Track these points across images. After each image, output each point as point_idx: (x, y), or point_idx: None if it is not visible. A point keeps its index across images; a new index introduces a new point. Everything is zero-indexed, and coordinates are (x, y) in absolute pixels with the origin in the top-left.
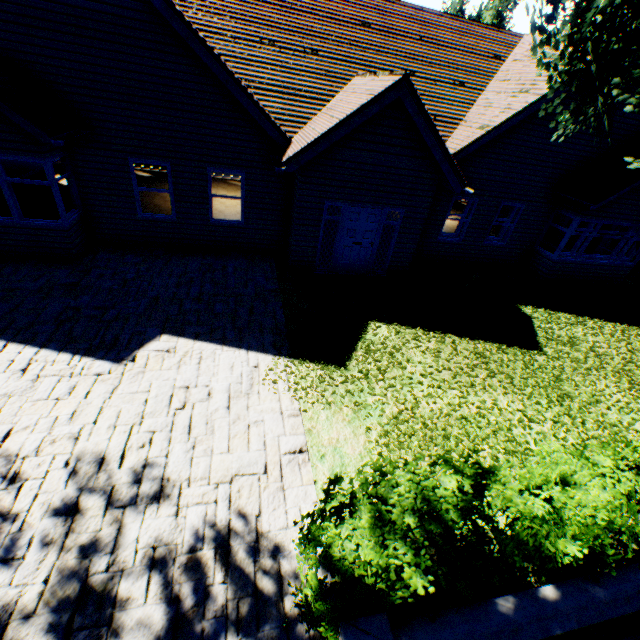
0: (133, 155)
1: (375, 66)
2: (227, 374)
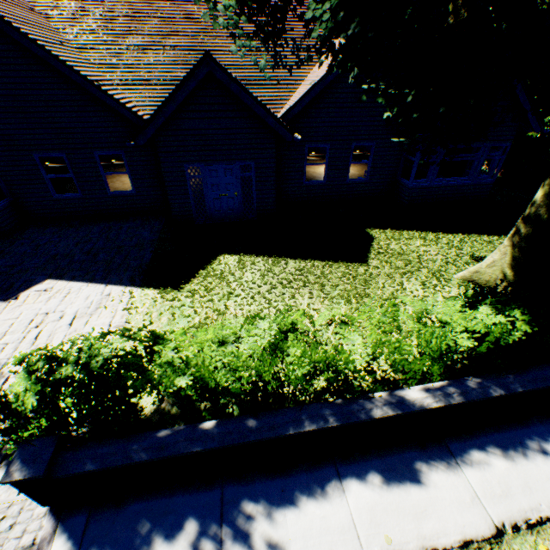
0: (36, 151)
1: (225, 49)
2: (82, 302)
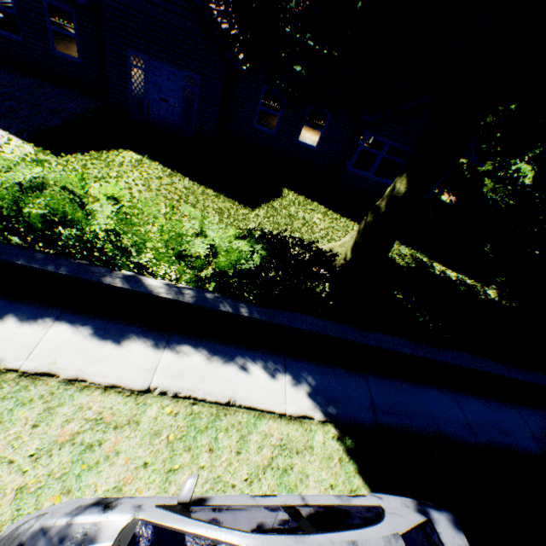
0: None
1: None
2: None
